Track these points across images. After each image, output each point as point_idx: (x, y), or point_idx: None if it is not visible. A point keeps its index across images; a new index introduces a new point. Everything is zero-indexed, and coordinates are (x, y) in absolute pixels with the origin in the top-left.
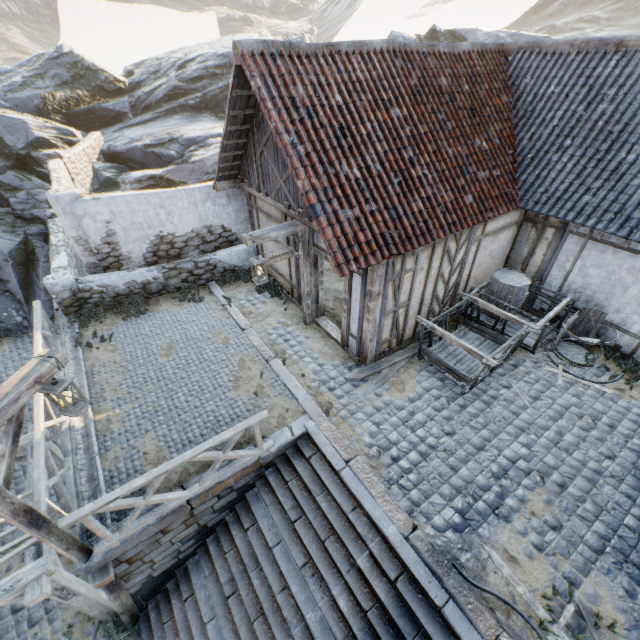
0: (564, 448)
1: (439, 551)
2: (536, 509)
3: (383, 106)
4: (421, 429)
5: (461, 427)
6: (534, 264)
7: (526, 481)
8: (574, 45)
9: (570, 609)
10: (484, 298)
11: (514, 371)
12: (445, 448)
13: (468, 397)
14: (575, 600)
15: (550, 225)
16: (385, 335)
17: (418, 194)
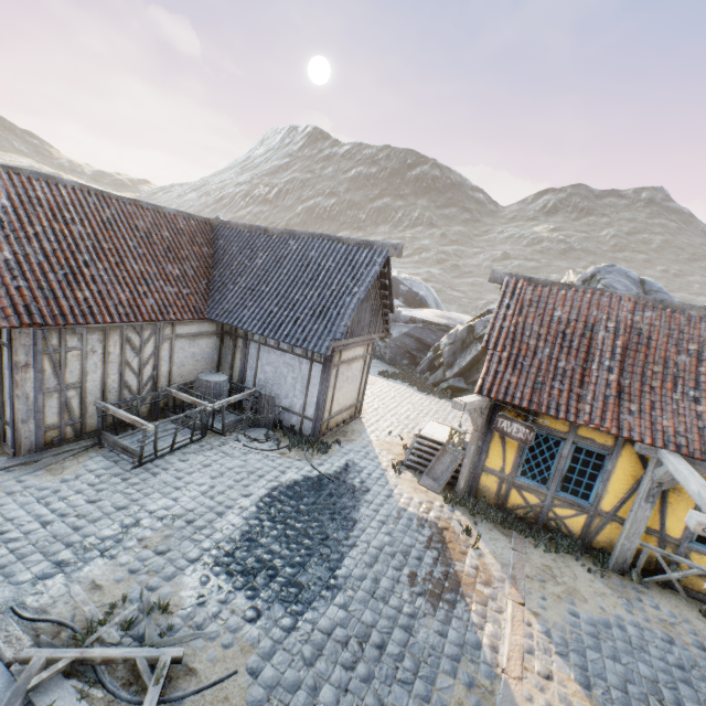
0: (211, 495)
1: (3, 602)
2: (152, 543)
3: (65, 221)
4: (60, 502)
5: (112, 494)
6: (237, 368)
7: (156, 524)
8: (246, 227)
9: (133, 607)
10: (193, 396)
11: (199, 449)
12: (79, 513)
13: (137, 471)
14: (144, 599)
15: (239, 336)
16: (51, 419)
17: (89, 287)
